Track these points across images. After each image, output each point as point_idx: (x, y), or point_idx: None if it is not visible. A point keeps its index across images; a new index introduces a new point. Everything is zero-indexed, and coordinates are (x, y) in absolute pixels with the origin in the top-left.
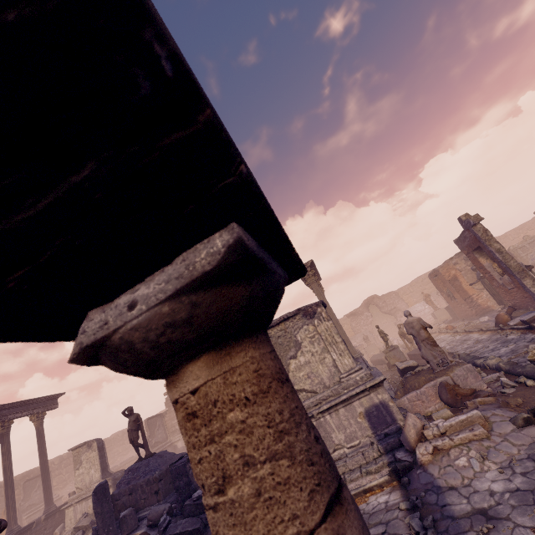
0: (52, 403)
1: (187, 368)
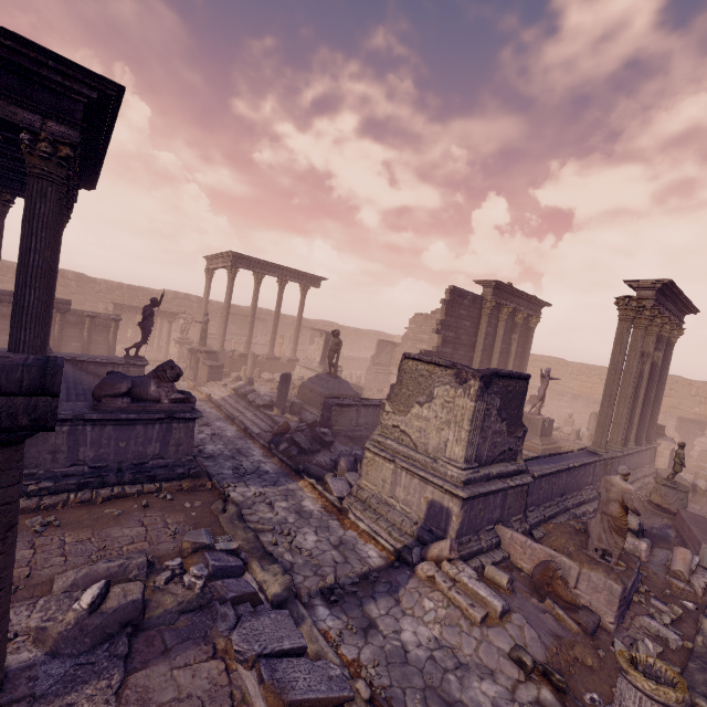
0: (316, 282)
1: None
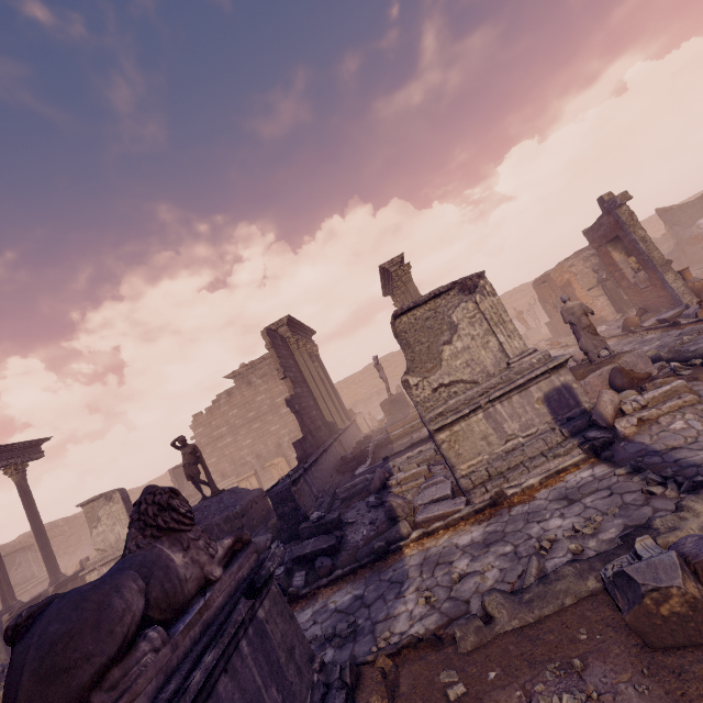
0: (33, 451)
1: None
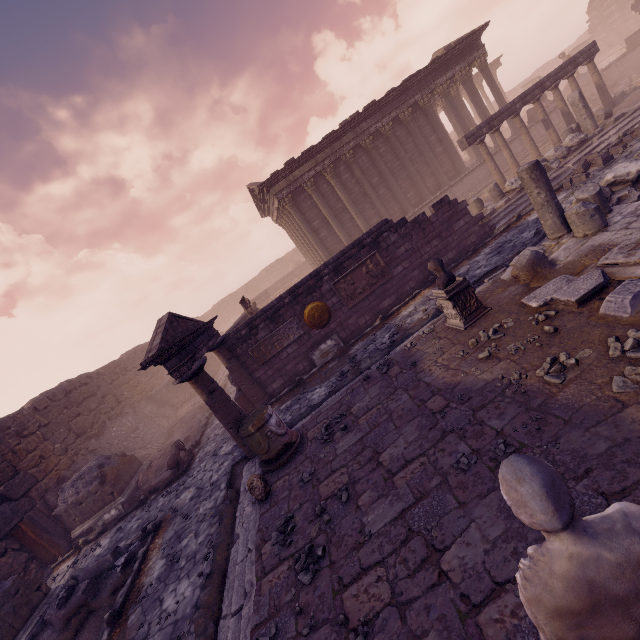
0: (497, 64)
1: (587, 65)
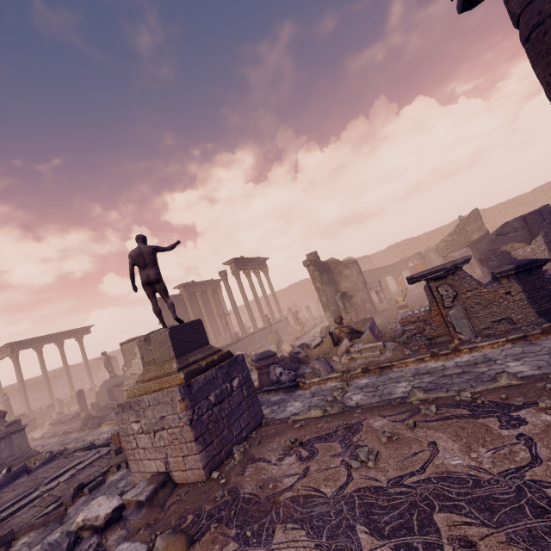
0: (87, 331)
1: None
